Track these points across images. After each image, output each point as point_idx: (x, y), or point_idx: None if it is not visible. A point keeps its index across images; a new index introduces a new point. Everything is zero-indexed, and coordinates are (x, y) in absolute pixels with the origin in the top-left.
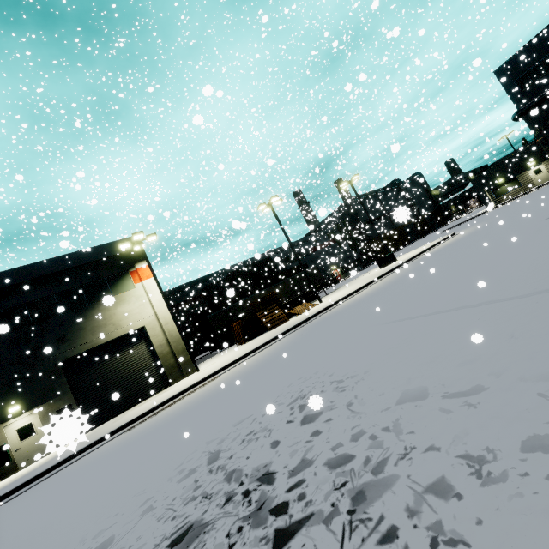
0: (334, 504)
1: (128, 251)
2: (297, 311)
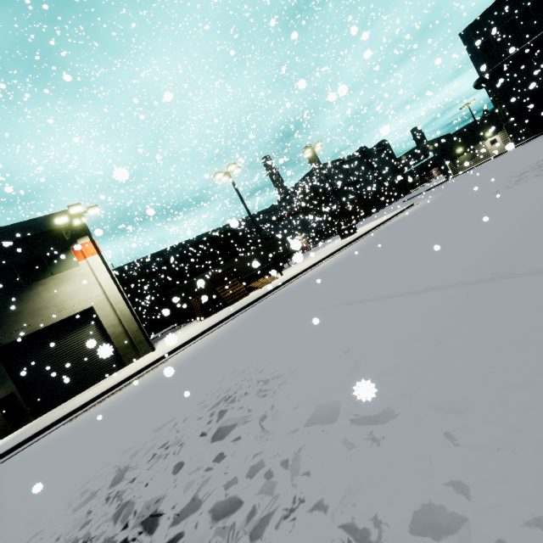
0: None
1: (67, 225)
2: (257, 285)
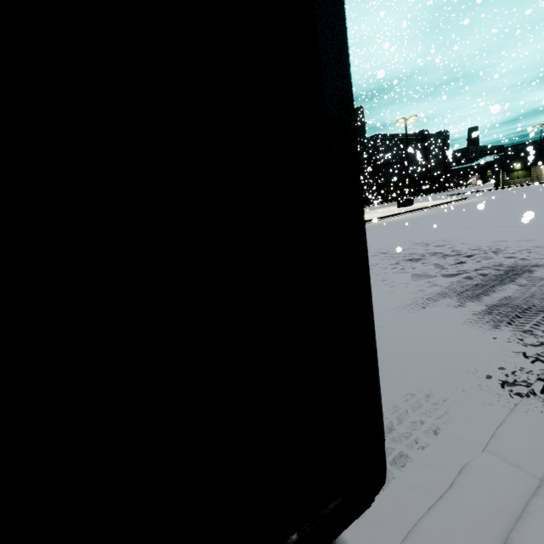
0: (484, 252)
1: None
2: None
